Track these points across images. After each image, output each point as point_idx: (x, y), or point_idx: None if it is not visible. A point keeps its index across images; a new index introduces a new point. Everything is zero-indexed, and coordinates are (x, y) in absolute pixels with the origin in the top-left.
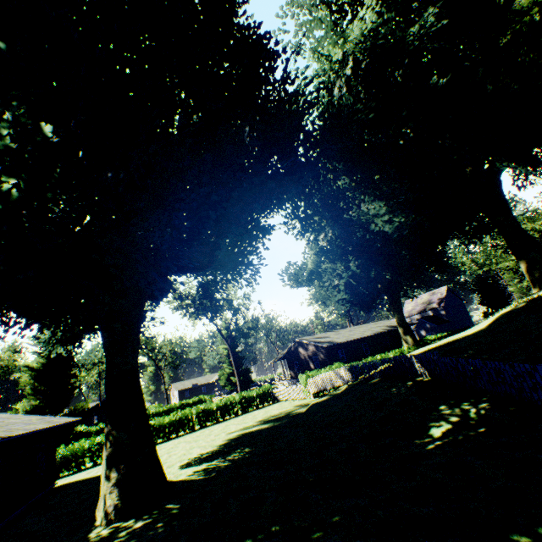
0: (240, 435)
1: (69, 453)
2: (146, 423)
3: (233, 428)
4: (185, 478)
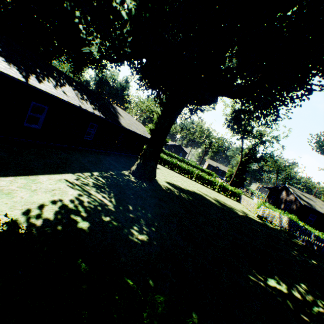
0: (199, 194)
1: None
2: (158, 153)
3: (202, 190)
4: (160, 184)
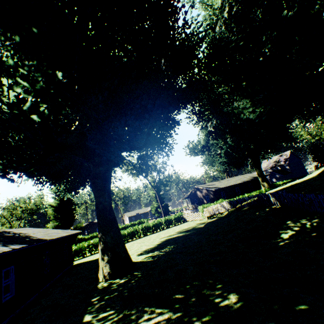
0: (167, 239)
1: (77, 248)
2: (119, 232)
3: (162, 236)
4: (141, 260)
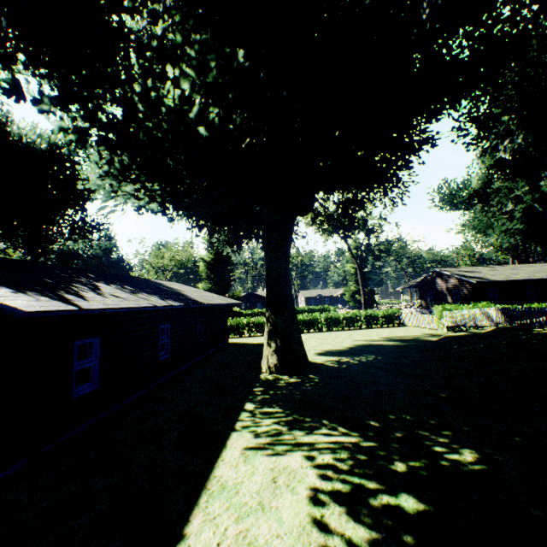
0: (366, 345)
1: (234, 324)
2: (294, 315)
3: (358, 338)
4: (320, 362)
